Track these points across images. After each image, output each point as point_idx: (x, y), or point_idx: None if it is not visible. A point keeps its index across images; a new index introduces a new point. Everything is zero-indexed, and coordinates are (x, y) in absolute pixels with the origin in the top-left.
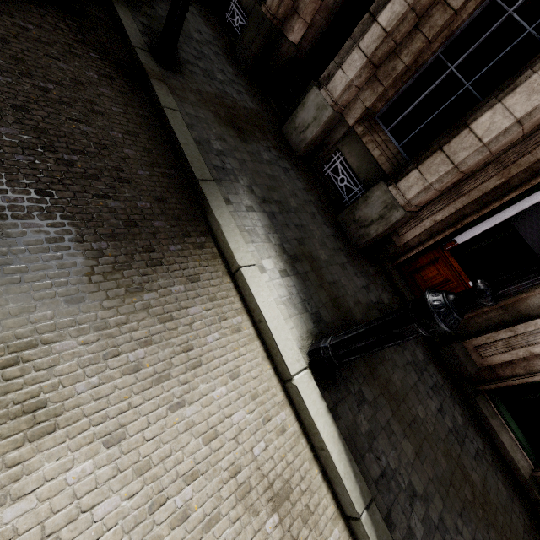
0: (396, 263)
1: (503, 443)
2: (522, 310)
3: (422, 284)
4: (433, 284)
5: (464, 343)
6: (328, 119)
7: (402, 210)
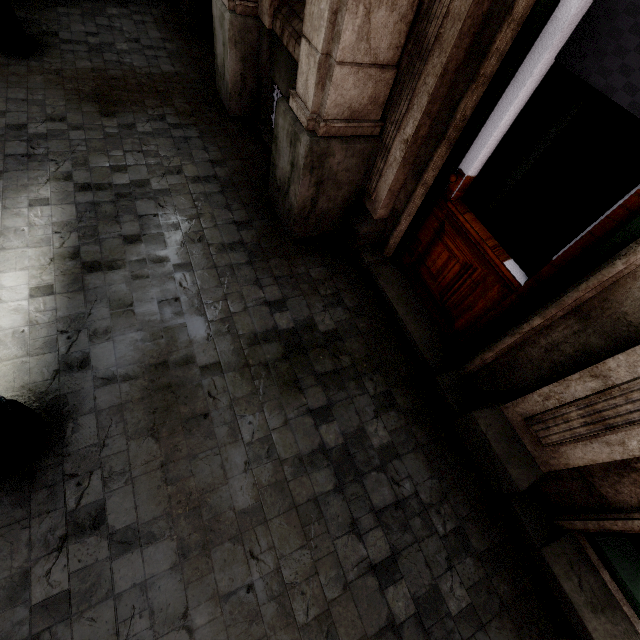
0: (387, 253)
1: None
2: (629, 312)
3: (432, 286)
4: (447, 282)
5: (504, 410)
6: (233, 34)
7: (306, 136)
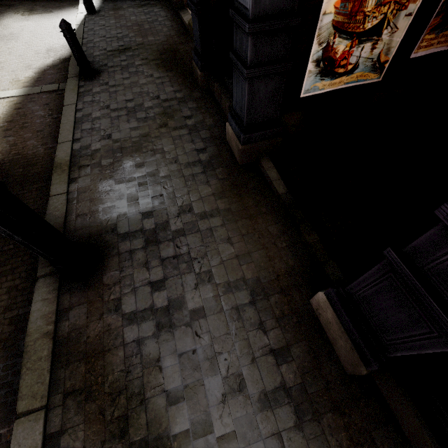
0: None
1: (183, 19)
2: None
3: None
4: None
5: None
6: None
7: None
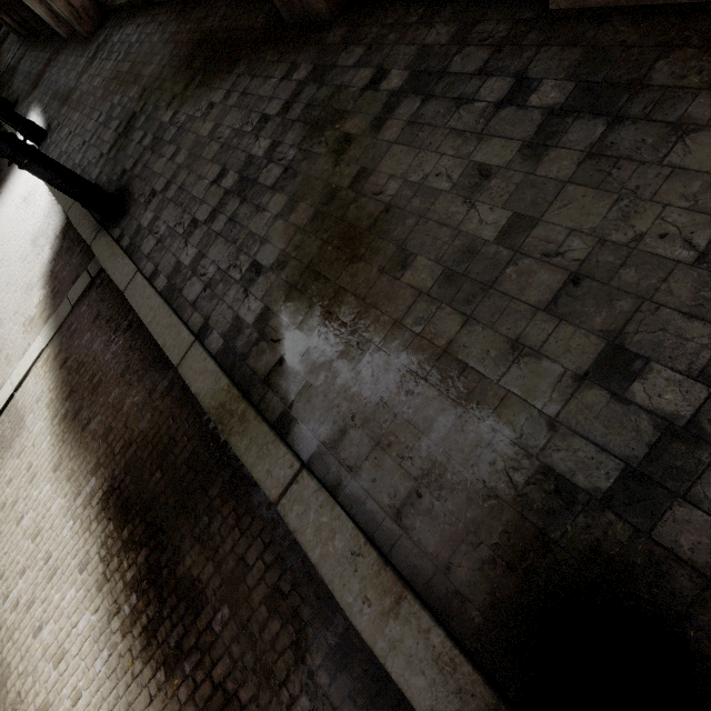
0: None
1: None
2: None
3: None
4: None
5: None
6: None
7: None
